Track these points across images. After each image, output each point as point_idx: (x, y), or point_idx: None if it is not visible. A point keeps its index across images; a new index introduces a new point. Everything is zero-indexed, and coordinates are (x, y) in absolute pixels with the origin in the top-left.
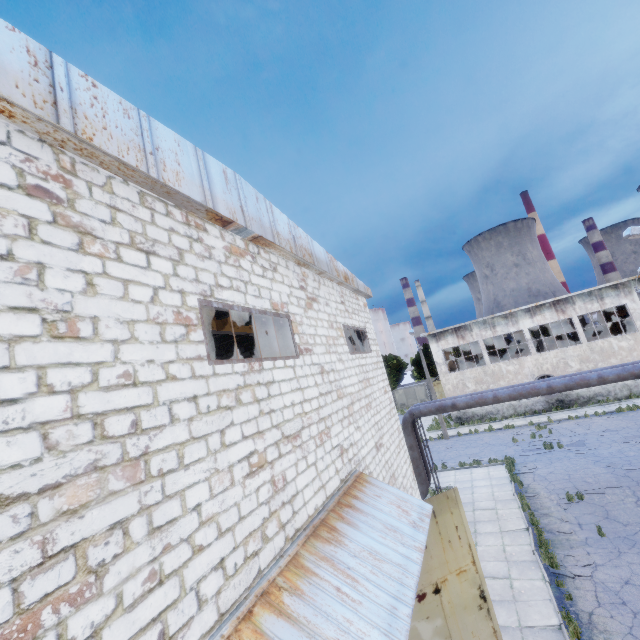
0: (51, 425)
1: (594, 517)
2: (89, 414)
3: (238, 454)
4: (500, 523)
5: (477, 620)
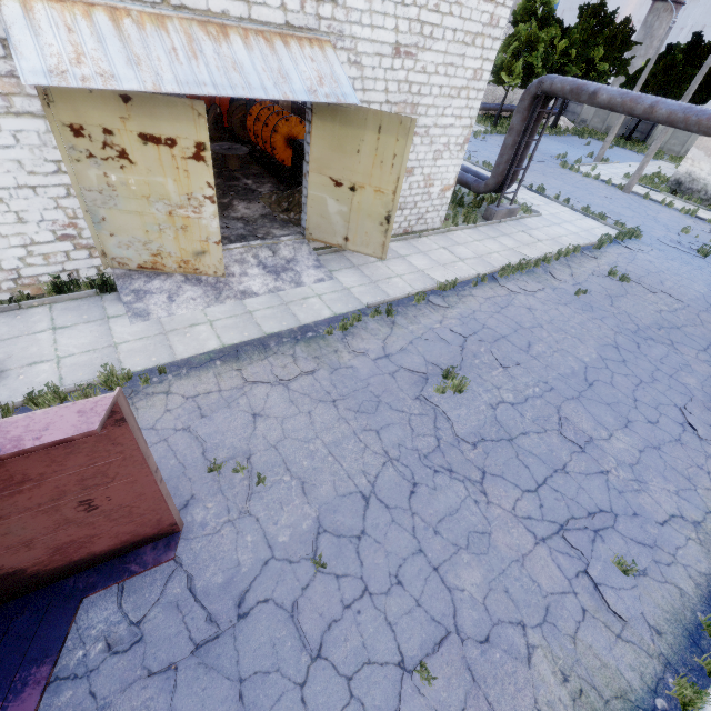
0: None
1: (601, 290)
2: None
3: None
4: (522, 246)
5: (374, 229)
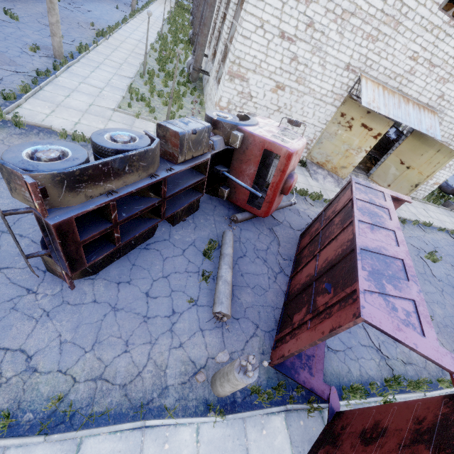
0: None
1: None
2: (403, 2)
3: (414, 48)
4: None
5: (406, 187)
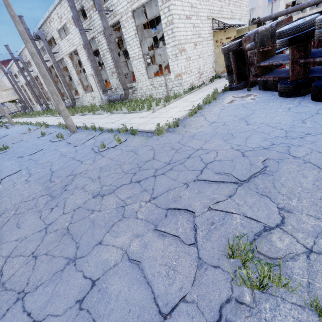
0: None
1: None
2: None
3: None
4: None
5: None
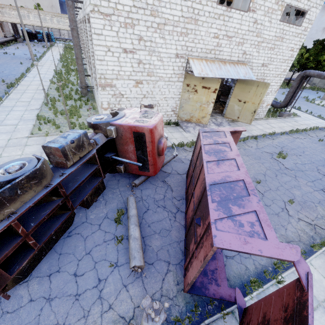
0: (189, 7)
1: None
2: (193, 7)
3: (213, 31)
4: (295, 126)
5: (249, 115)
